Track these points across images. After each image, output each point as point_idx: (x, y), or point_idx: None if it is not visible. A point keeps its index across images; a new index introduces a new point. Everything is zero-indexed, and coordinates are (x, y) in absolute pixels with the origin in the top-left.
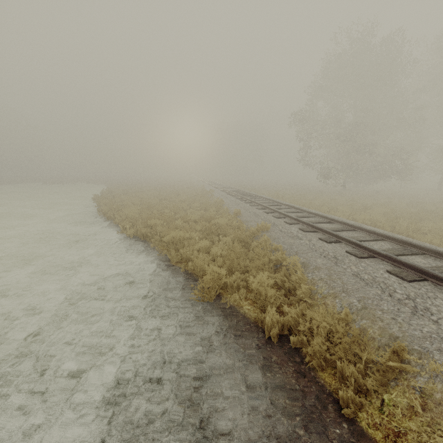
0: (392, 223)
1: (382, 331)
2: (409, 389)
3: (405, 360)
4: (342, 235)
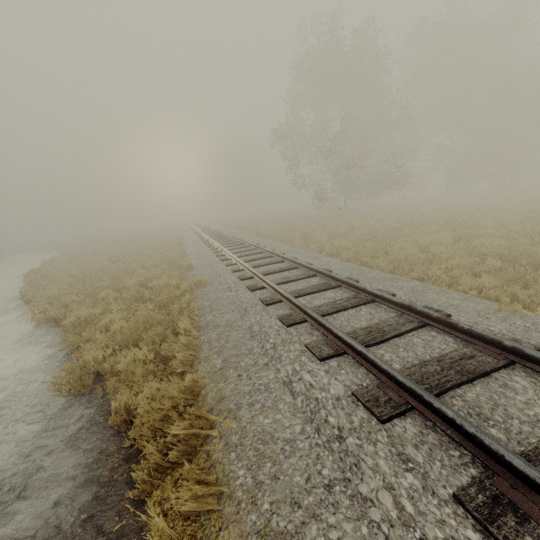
0: (358, 248)
1: (217, 394)
2: (203, 454)
3: (215, 423)
4: (266, 279)
